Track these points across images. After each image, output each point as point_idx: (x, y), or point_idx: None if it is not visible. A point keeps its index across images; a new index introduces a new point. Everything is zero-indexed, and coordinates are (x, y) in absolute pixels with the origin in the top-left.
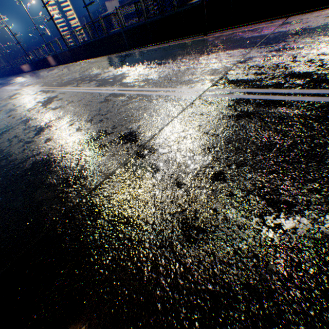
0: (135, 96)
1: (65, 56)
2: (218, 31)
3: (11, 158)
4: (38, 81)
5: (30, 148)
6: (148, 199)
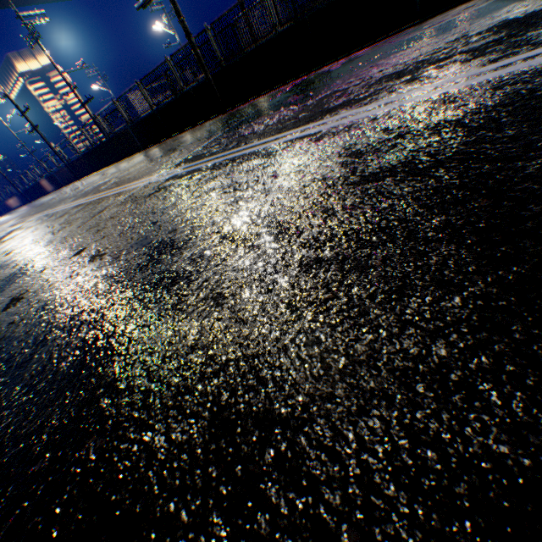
0: (95, 201)
1: (64, 174)
2: (239, 106)
3: None
4: (19, 215)
5: None
6: (6, 292)
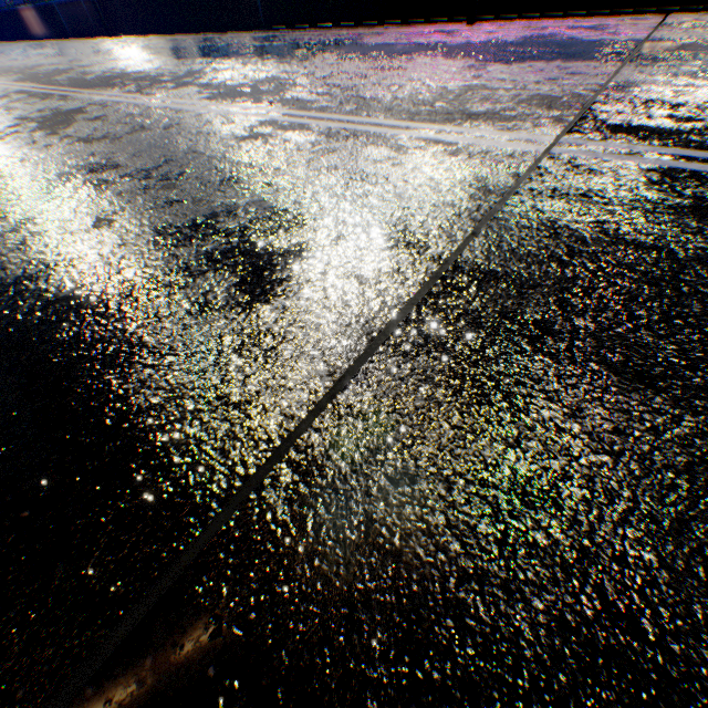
0: (345, 133)
1: (77, 14)
2: (501, 19)
3: None
4: None
5: (44, 238)
6: (564, 417)
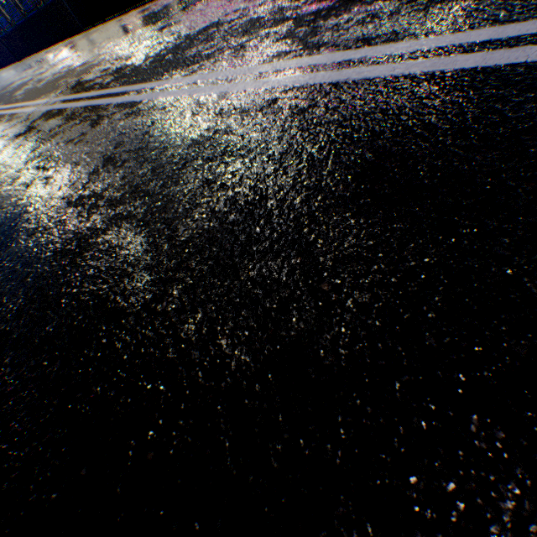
0: None
1: (1, 50)
2: None
3: None
4: None
5: None
6: None
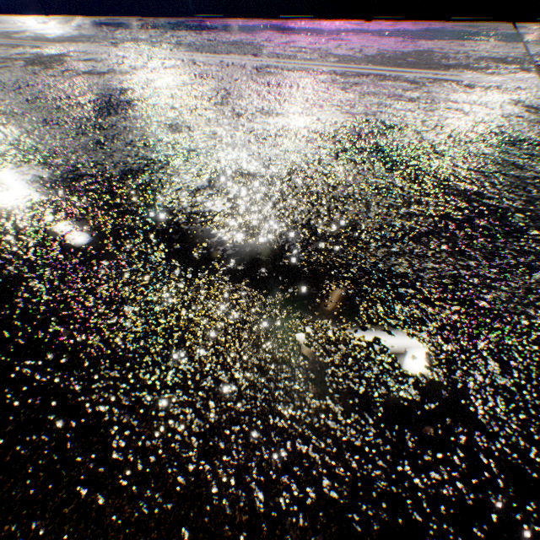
0: (351, 74)
1: None
2: (390, 19)
3: (58, 158)
4: None
5: (122, 140)
6: None
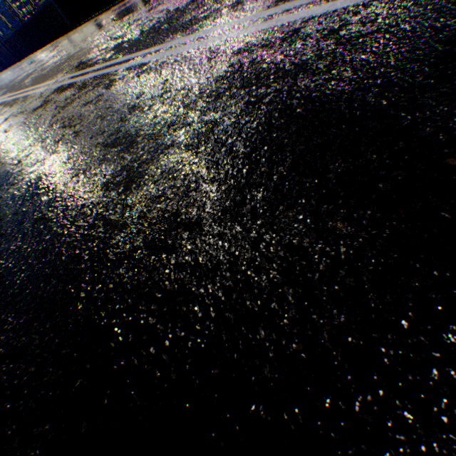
0: (11, 102)
1: (4, 54)
2: None
3: None
4: None
5: None
6: None
